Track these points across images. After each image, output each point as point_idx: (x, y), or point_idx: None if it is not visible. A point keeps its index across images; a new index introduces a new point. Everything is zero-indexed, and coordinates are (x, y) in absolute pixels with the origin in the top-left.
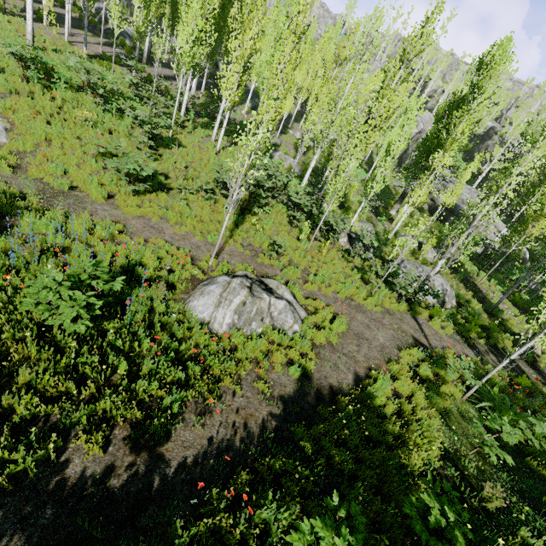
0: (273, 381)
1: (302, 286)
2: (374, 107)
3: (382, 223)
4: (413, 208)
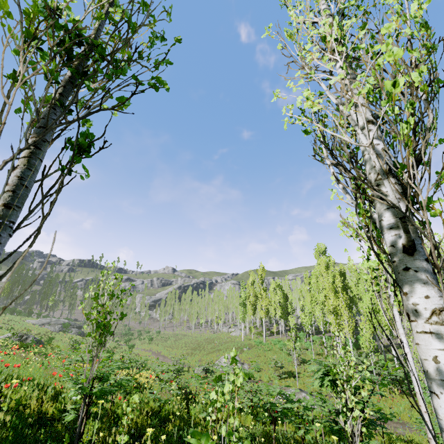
0: None
1: None
2: None
3: None
4: None
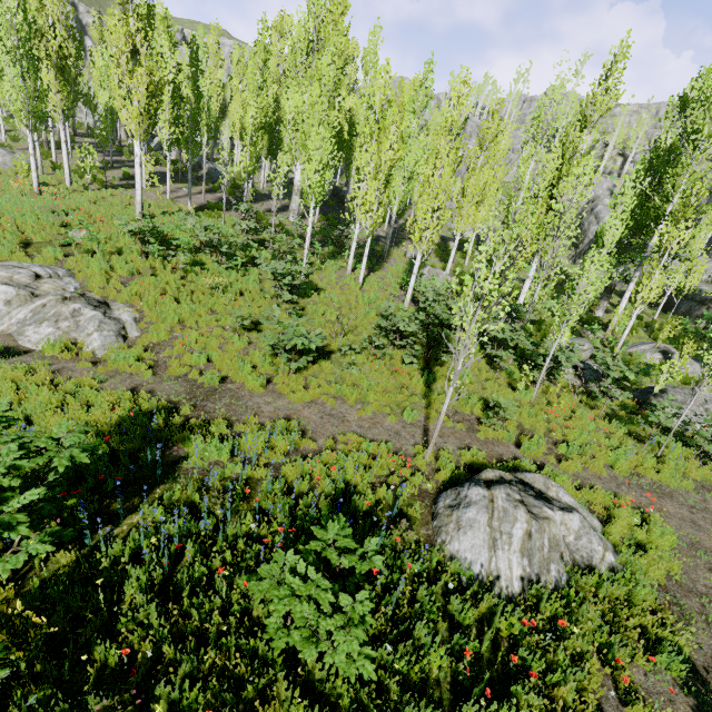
0: (646, 692)
1: (556, 466)
2: (553, 188)
3: (598, 333)
4: (642, 306)
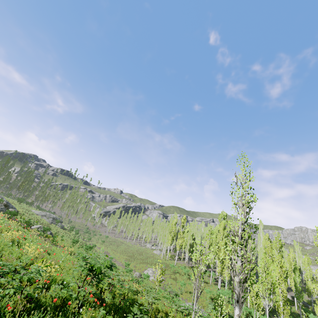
0: None
1: None
2: None
3: None
4: None
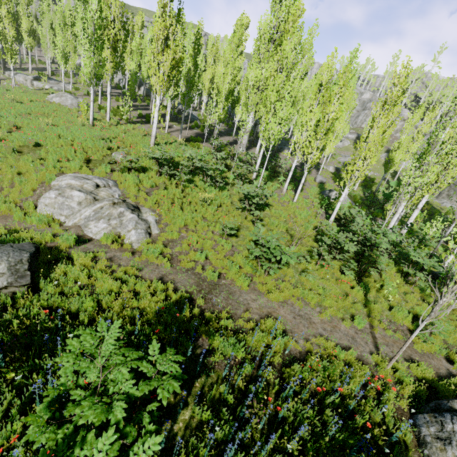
0: None
1: None
2: None
3: None
4: None
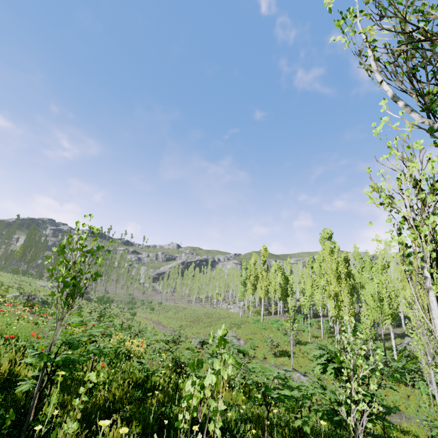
0: None
1: None
2: None
3: None
4: None
